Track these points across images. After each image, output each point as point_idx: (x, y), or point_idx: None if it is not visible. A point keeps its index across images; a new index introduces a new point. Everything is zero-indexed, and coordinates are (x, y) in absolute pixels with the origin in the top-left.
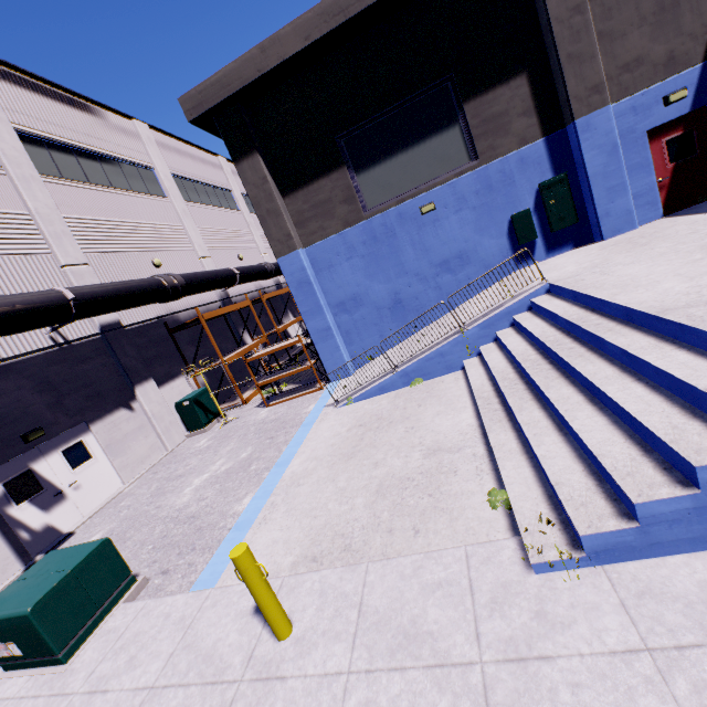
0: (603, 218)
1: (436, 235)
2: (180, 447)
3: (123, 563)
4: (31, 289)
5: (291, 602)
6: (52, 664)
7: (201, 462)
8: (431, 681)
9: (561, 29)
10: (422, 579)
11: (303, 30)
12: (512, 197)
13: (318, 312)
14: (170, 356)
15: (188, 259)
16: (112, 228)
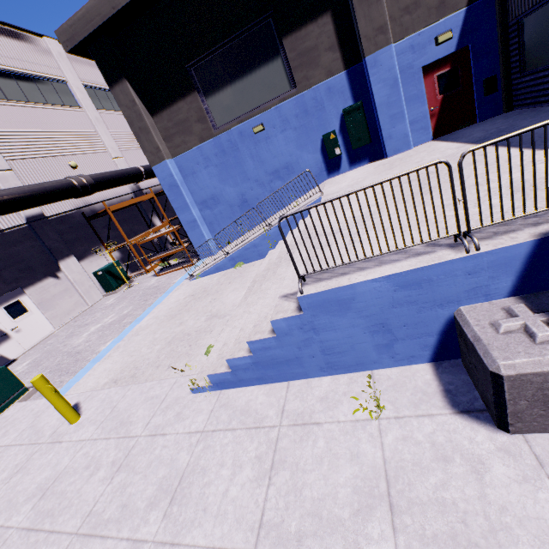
0: (387, 140)
1: (269, 150)
2: (97, 304)
3: (17, 381)
4: None
5: (88, 405)
6: None
7: (102, 315)
8: (116, 444)
9: None
10: (148, 394)
11: None
12: (323, 120)
13: (186, 208)
14: (89, 238)
15: (102, 159)
16: (30, 137)
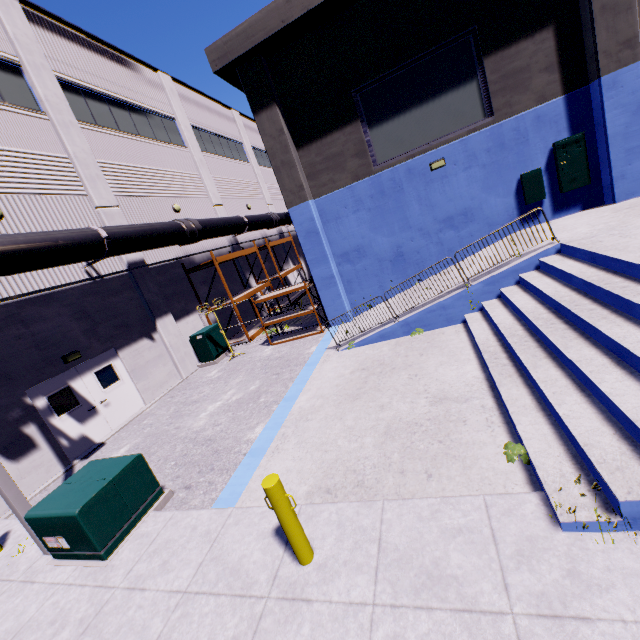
0: (618, 180)
1: (443, 192)
2: (193, 376)
3: (152, 477)
4: (70, 227)
5: (310, 529)
6: (95, 558)
7: (213, 391)
8: (460, 624)
9: None
10: (441, 523)
11: None
12: (523, 155)
13: (323, 260)
14: (186, 294)
15: (203, 206)
16: (138, 174)
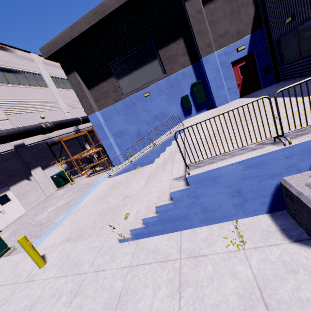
0: (216, 98)
1: (152, 105)
2: (52, 195)
3: (4, 243)
4: None
5: (50, 255)
6: None
7: (56, 201)
8: (71, 279)
9: (193, 20)
10: (90, 246)
11: (87, 20)
12: (181, 89)
13: (106, 138)
14: (49, 156)
15: (58, 114)
16: (20, 102)
